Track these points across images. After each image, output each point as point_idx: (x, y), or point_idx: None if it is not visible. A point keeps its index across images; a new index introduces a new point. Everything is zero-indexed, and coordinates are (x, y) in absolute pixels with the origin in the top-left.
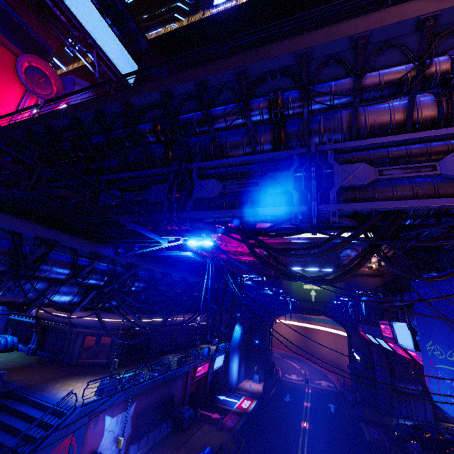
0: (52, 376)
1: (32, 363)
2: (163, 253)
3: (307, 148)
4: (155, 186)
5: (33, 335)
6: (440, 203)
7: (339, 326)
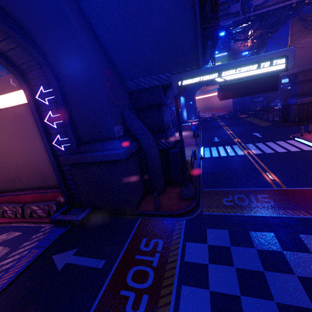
0: None
1: None
2: None
3: None
4: None
5: None
6: (278, 6)
7: None
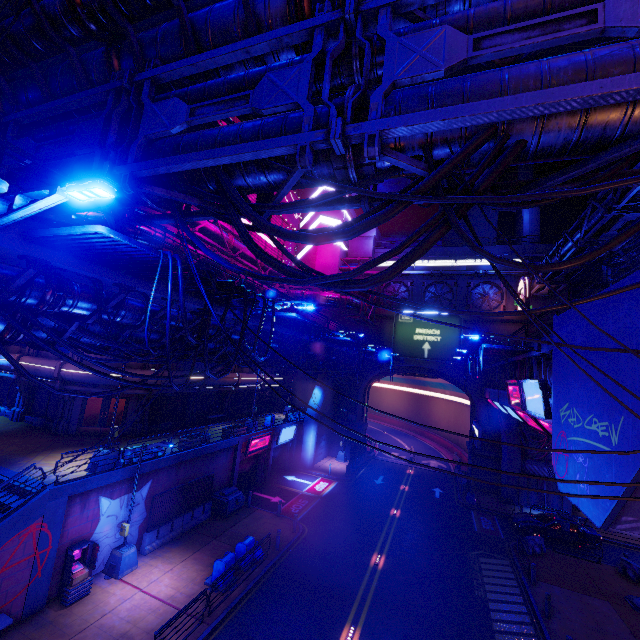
0: (35, 447)
1: (13, 431)
2: (60, 231)
3: (341, 10)
4: (84, 124)
5: (17, 395)
6: (588, 91)
7: (462, 393)
